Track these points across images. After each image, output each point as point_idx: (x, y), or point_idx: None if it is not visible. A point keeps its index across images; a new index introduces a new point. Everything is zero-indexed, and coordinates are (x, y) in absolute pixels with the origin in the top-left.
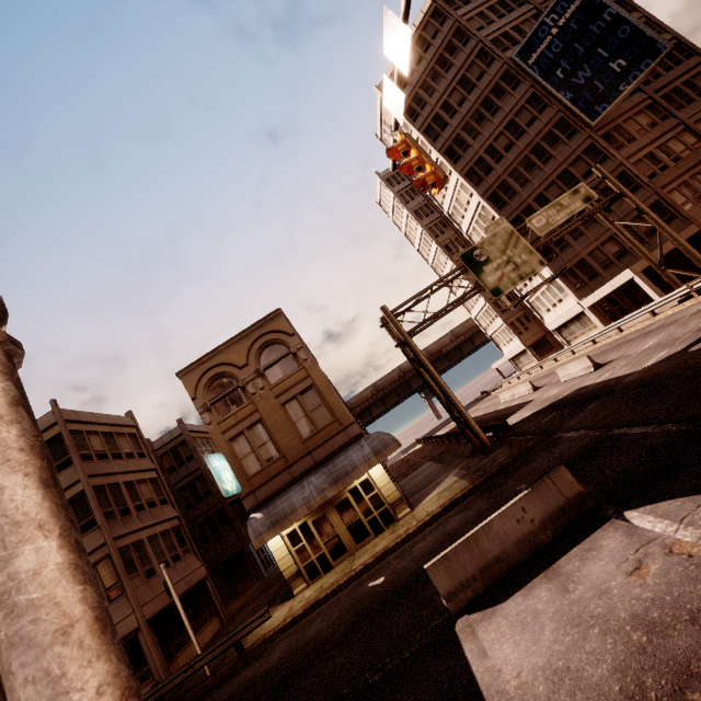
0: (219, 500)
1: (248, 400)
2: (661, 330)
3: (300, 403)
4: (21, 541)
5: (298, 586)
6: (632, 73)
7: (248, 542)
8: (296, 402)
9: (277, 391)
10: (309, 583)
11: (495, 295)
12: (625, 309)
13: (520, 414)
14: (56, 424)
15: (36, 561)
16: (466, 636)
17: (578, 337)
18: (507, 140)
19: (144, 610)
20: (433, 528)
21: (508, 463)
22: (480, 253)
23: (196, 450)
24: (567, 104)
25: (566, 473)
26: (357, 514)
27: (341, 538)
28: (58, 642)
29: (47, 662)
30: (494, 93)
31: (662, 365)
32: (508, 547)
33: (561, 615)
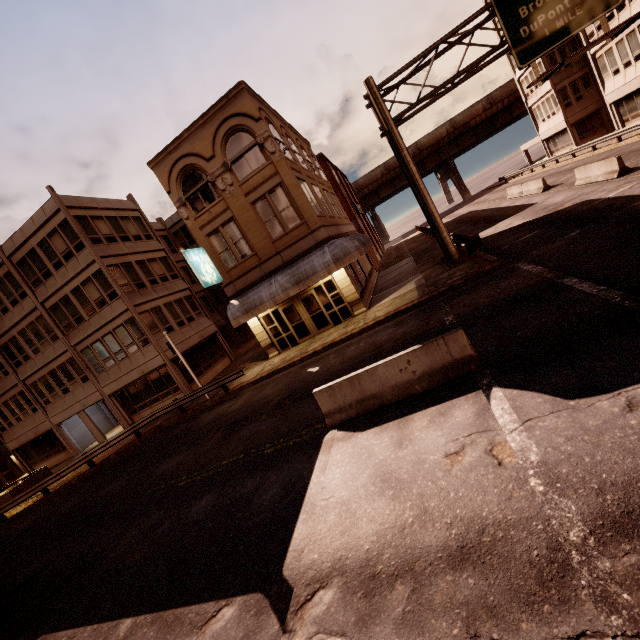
0: None
1: (219, 197)
2: None
3: (269, 203)
4: None
5: (272, 353)
6: None
7: None
8: (265, 202)
9: (246, 189)
10: (280, 351)
11: (522, 60)
12: None
13: (511, 221)
14: (60, 210)
15: None
16: (325, 448)
17: (639, 116)
18: None
19: (167, 354)
20: (370, 334)
21: (459, 285)
22: None
23: None
24: None
25: (462, 337)
26: (320, 308)
27: (305, 324)
28: None
29: None
30: None
31: None
32: (386, 389)
33: (382, 465)
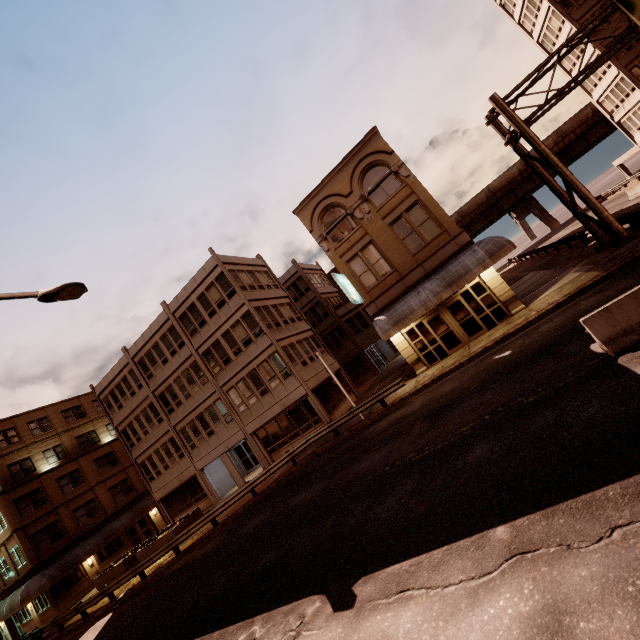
0: (335, 319)
1: (357, 225)
2: None
3: (406, 221)
4: None
5: (419, 369)
6: None
7: (363, 349)
8: (402, 220)
9: (383, 213)
10: (428, 366)
11: None
12: None
13: None
14: (217, 266)
15: None
16: (634, 364)
17: None
18: None
19: (307, 384)
20: (559, 312)
21: None
22: None
23: (311, 283)
24: None
25: None
26: (469, 313)
27: (454, 333)
28: None
29: None
30: None
31: None
32: None
33: None
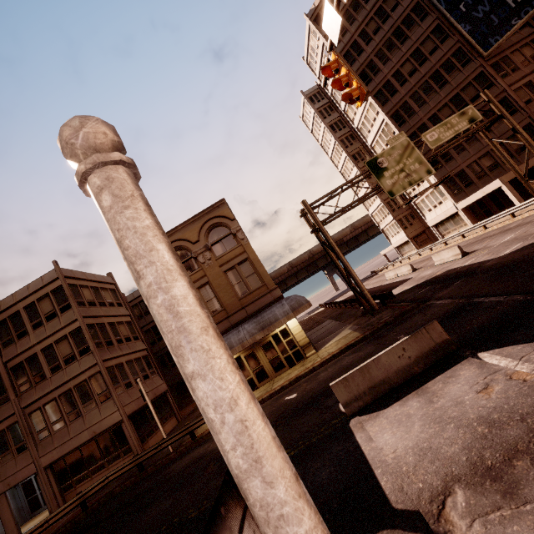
0: None
1: (199, 267)
2: (518, 228)
3: (238, 271)
4: (173, 280)
5: None
6: (524, 9)
7: None
8: (234, 270)
9: (221, 262)
10: None
11: (391, 195)
12: (491, 211)
13: (401, 288)
14: (58, 279)
15: (183, 291)
16: (357, 429)
17: (451, 233)
18: (412, 66)
19: (125, 409)
20: (332, 363)
21: (391, 321)
22: (382, 161)
23: None
24: (466, 35)
25: (438, 326)
26: (277, 352)
27: (264, 368)
28: (204, 333)
29: (201, 342)
30: (405, 23)
31: (516, 253)
32: (391, 374)
33: (427, 416)
